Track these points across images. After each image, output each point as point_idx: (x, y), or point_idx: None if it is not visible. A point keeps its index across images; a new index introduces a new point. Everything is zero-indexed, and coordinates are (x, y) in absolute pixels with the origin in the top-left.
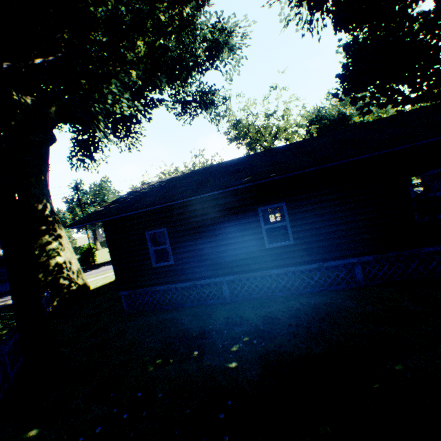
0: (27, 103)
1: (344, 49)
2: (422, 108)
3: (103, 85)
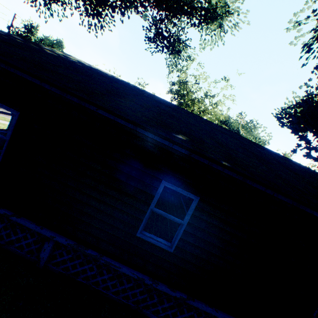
0: None
1: None
2: None
3: None
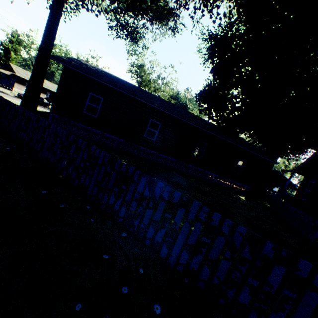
0: None
1: (209, 84)
2: (214, 124)
3: None
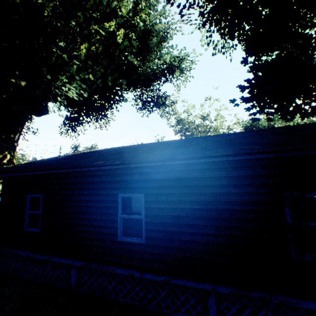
0: (21, 85)
1: (242, 62)
2: None
3: (57, 76)
